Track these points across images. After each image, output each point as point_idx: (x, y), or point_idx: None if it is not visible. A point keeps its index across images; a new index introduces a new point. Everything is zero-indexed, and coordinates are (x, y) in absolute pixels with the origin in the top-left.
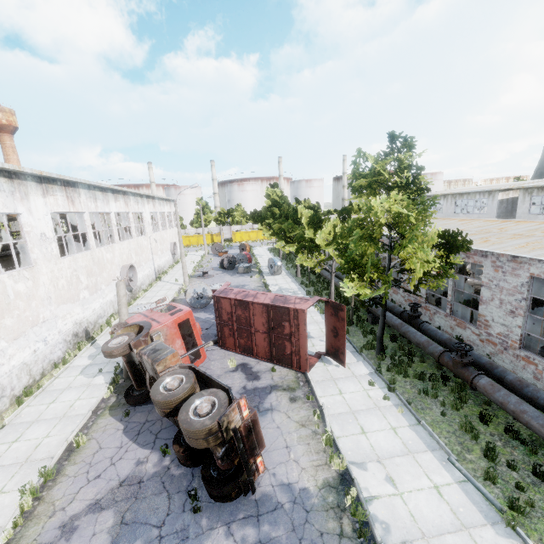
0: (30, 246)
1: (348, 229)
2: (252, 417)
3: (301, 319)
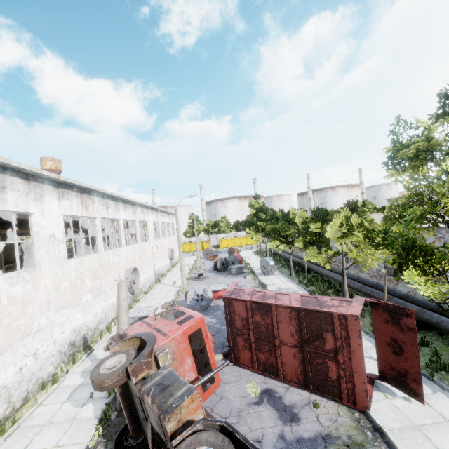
0: (36, 247)
1: (400, 208)
2: None
3: (352, 329)
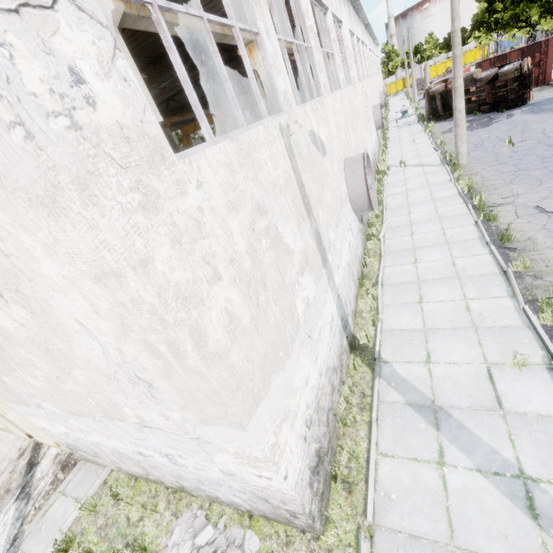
0: (369, 67)
1: None
2: (531, 69)
3: (550, 45)
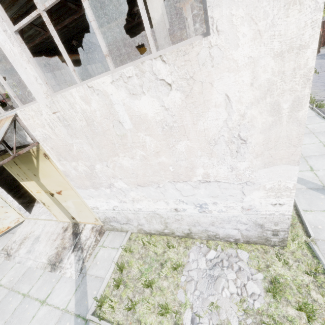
0: None
1: None
2: (321, 35)
3: None
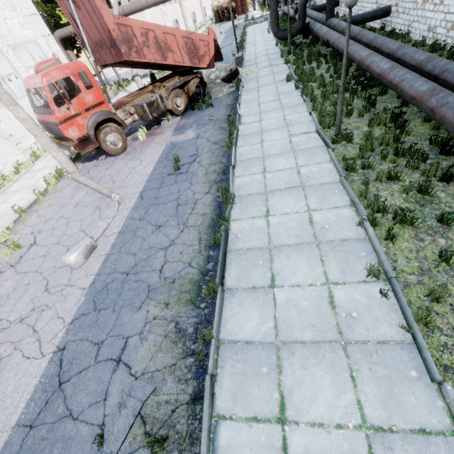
0: None
1: None
2: (235, 6)
3: None
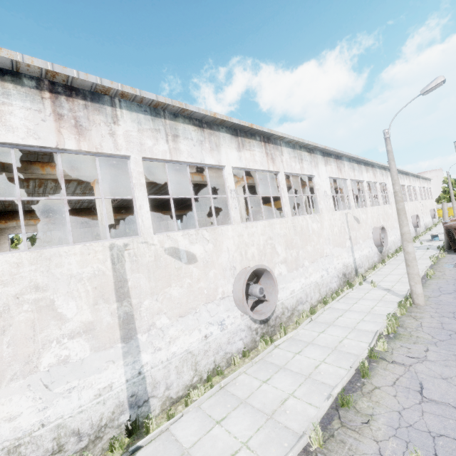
0: (389, 197)
1: None
2: None
3: None
